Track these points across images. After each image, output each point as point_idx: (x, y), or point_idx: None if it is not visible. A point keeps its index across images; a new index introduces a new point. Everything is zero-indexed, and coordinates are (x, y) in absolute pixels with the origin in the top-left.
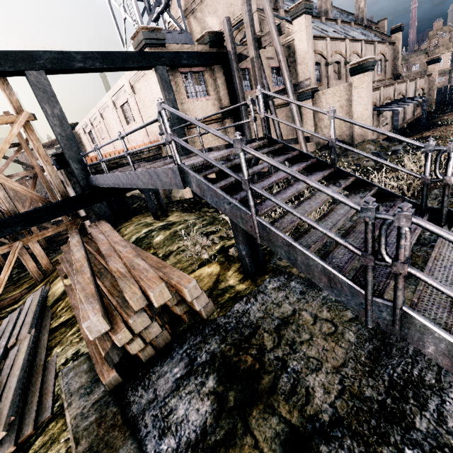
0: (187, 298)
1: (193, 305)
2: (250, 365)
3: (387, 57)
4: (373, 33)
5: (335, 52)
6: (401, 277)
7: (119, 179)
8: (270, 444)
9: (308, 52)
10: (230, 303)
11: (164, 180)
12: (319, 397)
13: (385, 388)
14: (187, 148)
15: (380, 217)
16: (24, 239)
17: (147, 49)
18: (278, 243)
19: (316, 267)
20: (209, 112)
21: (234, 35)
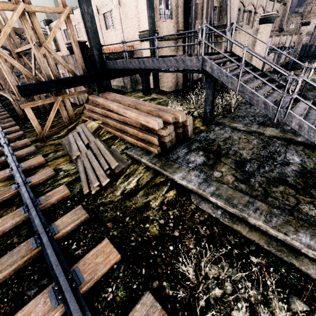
0: (188, 123)
1: (187, 129)
2: (216, 149)
3: (279, 14)
4: None
5: (251, 2)
6: (293, 99)
7: (144, 63)
8: (230, 163)
9: None
10: (199, 133)
11: (188, 64)
12: (245, 155)
13: (268, 153)
14: (213, 48)
15: (293, 78)
16: (62, 96)
17: None
18: (247, 93)
19: (261, 101)
20: (170, 31)
21: None
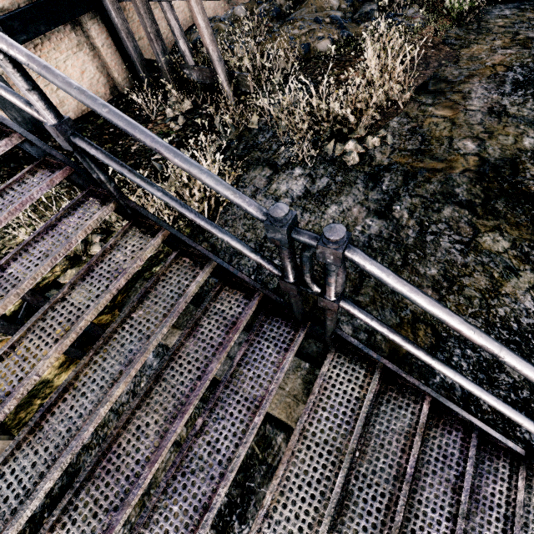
0: None
1: None
2: None
3: None
4: None
5: None
6: None
7: None
8: None
9: None
10: None
11: None
12: None
13: None
14: None
15: None
16: None
17: None
18: None
19: None
20: None
21: None
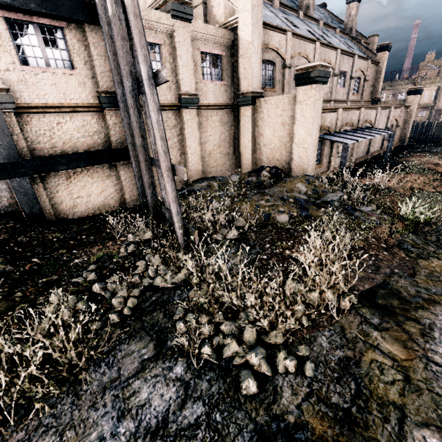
0: None
1: None
2: None
3: (367, 77)
4: (359, 47)
5: (299, 53)
6: None
7: None
8: None
9: (252, 41)
10: None
11: None
12: None
13: None
14: None
15: None
16: None
17: None
18: None
19: None
20: (73, 93)
21: None
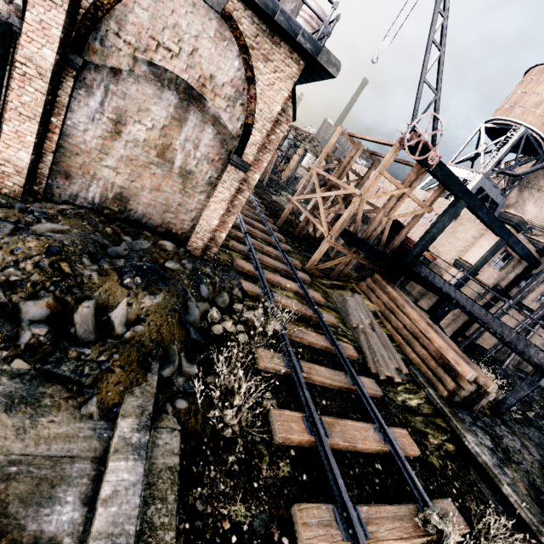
0: (487, 397)
1: (479, 400)
2: (504, 448)
3: None
4: None
5: None
6: None
7: (472, 306)
8: (522, 476)
9: None
10: (483, 414)
11: (530, 351)
12: (539, 484)
13: None
14: None
15: None
16: (357, 255)
17: (509, 227)
18: None
19: None
20: (489, 280)
21: (537, 234)
